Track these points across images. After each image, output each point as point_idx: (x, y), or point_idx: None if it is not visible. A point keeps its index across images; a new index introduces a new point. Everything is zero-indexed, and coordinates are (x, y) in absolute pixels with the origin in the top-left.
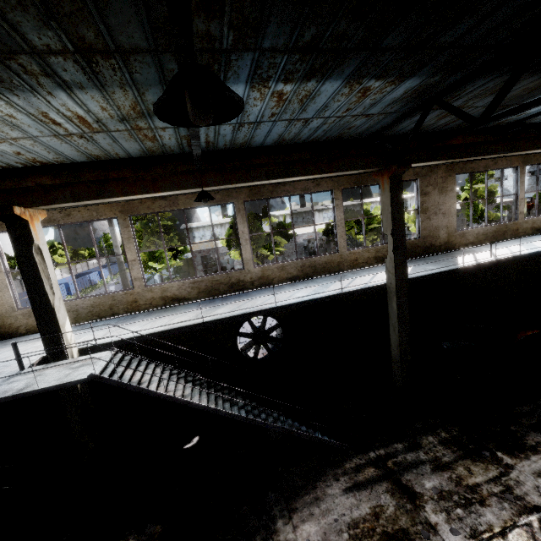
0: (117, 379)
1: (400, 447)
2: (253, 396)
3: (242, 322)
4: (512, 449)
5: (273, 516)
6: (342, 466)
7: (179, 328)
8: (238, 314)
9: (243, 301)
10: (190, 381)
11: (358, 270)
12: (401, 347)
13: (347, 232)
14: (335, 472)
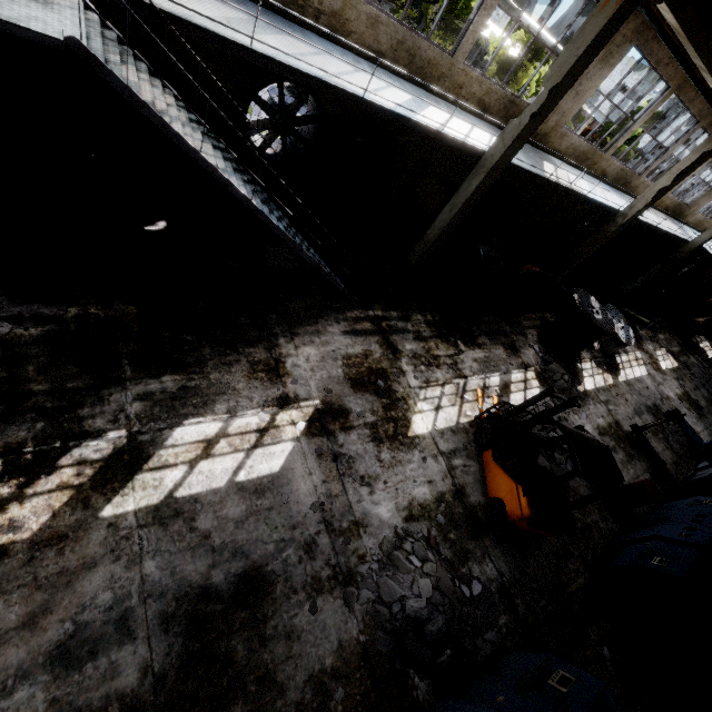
0: (123, 82)
1: (395, 315)
2: (283, 209)
3: (270, 80)
4: (468, 342)
5: (275, 334)
6: (344, 313)
7: (205, 30)
8: (310, 74)
9: (303, 45)
10: (217, 148)
11: (453, 104)
12: (445, 231)
13: (424, 3)
14: (337, 317)
